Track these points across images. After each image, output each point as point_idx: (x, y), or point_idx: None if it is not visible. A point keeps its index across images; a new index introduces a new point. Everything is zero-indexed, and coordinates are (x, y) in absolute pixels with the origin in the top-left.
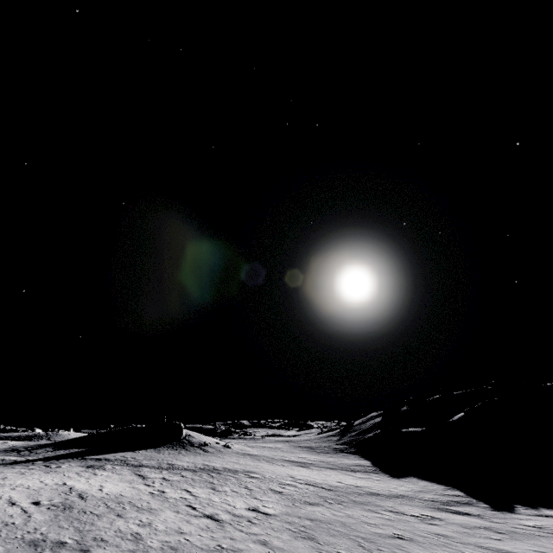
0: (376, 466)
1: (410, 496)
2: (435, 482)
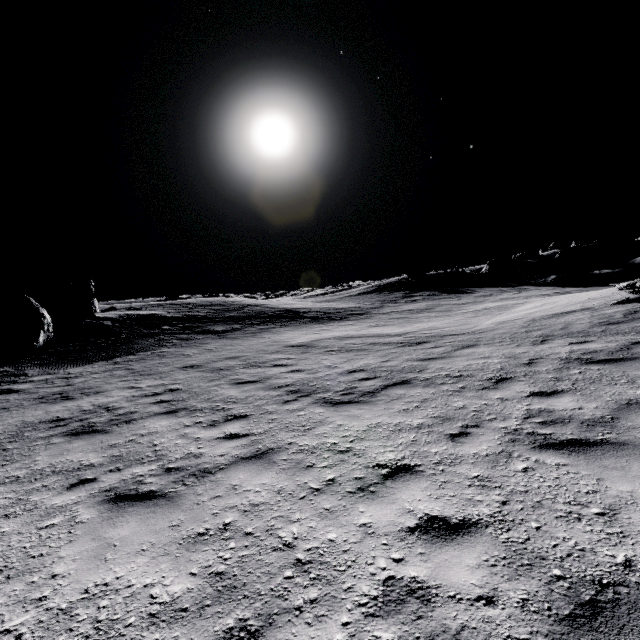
0: None
1: None
2: None
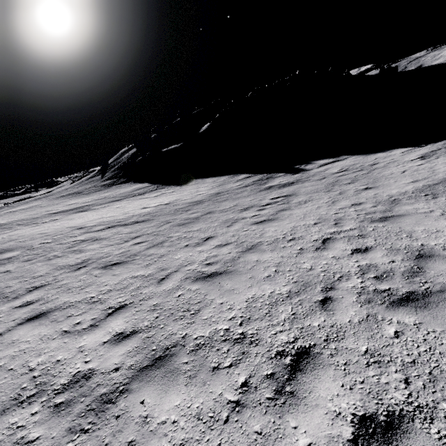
0: (155, 184)
1: (223, 191)
2: (217, 176)
